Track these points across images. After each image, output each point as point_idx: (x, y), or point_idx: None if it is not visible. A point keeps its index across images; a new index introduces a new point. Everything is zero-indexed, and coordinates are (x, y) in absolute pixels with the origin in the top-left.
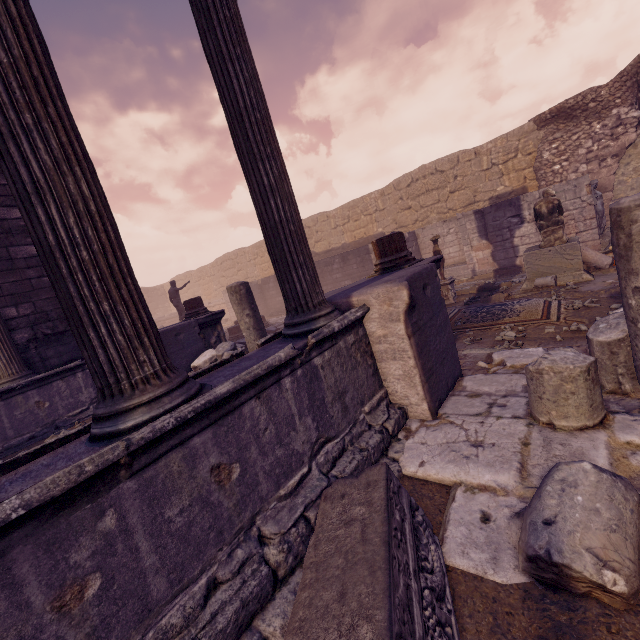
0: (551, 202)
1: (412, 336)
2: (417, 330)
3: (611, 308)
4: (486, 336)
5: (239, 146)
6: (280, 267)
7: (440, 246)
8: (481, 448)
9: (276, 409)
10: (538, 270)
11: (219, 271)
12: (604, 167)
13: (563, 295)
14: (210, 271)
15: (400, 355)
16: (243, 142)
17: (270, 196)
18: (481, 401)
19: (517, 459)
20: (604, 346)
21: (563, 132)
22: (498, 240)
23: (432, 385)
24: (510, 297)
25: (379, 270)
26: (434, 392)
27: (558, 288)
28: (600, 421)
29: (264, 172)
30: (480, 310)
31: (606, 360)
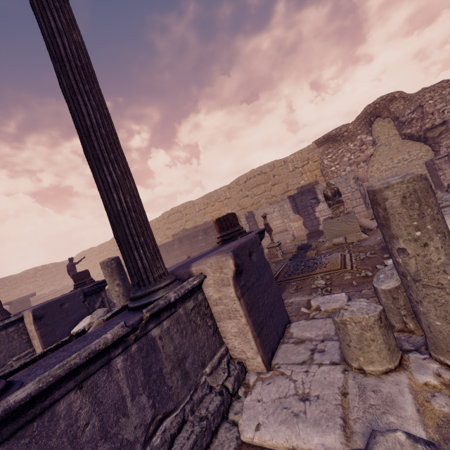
0: (333, 189)
1: (241, 297)
2: (246, 291)
3: (384, 257)
4: (305, 285)
5: (87, 153)
6: (123, 248)
7: (270, 220)
8: (308, 402)
9: (103, 396)
10: (333, 233)
11: (115, 246)
12: (360, 168)
13: (352, 249)
14: (108, 246)
15: (234, 314)
16: (90, 150)
17: (113, 191)
18: (305, 347)
19: (339, 414)
20: (387, 293)
21: (333, 148)
22: (306, 214)
23: (264, 338)
24: (318, 253)
25: (220, 241)
26: (266, 344)
27: (348, 244)
28: (399, 362)
29: (108, 172)
30: (300, 264)
31: (391, 304)
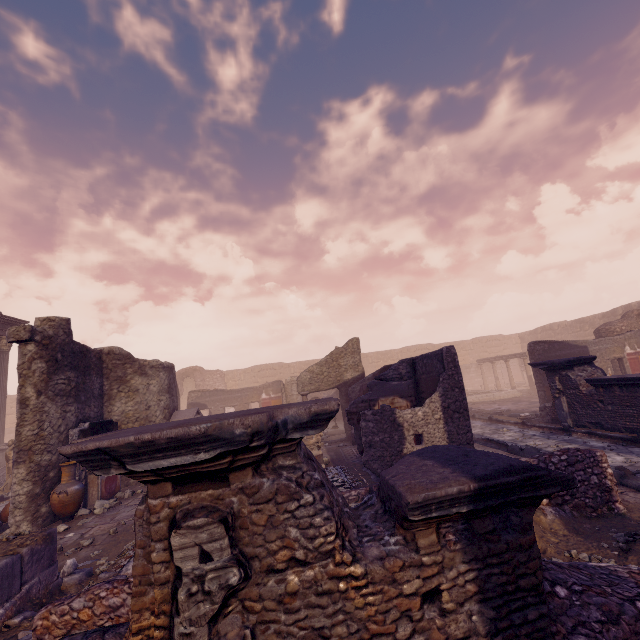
0: None
1: None
2: None
3: None
4: None
5: None
6: None
7: None
8: None
9: None
10: None
11: None
12: None
13: None
14: None
15: None
16: None
17: None
18: None
19: None
20: None
21: None
22: None
23: None
24: None
25: None
26: None
27: None
28: None
29: (0, 416)
30: None
31: None
